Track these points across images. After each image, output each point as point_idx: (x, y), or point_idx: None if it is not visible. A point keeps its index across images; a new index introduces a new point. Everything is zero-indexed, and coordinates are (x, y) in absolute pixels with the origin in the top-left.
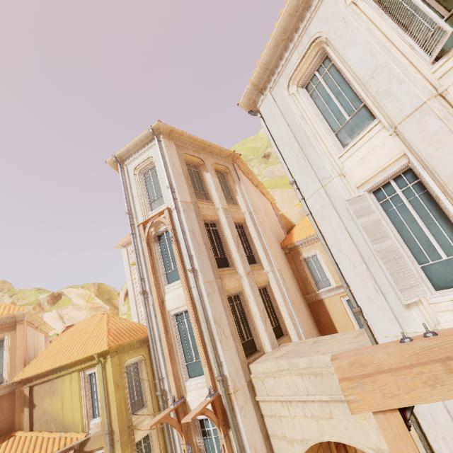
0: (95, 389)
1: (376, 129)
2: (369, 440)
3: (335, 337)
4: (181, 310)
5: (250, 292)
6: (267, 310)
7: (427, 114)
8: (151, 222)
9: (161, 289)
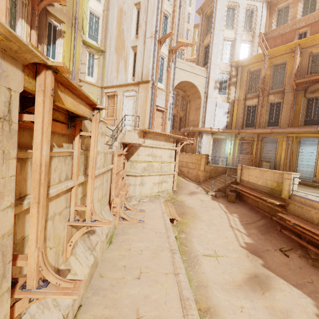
0: None
1: (232, 31)
2: (196, 83)
3: None
4: (166, 13)
5: None
6: None
7: (240, 36)
8: None
9: None
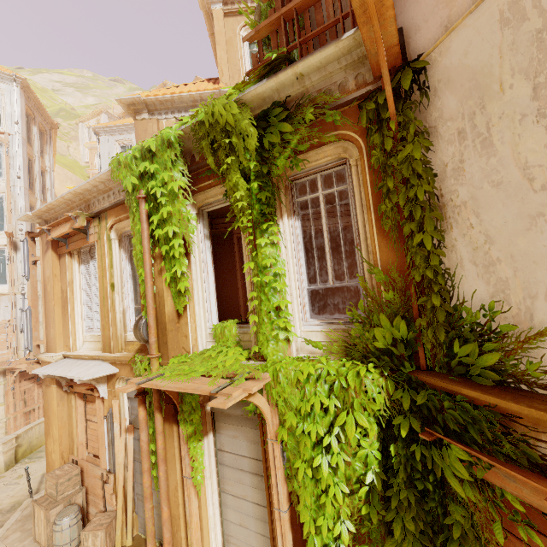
0: None
1: None
2: None
3: None
4: None
5: None
6: None
7: None
8: None
9: None
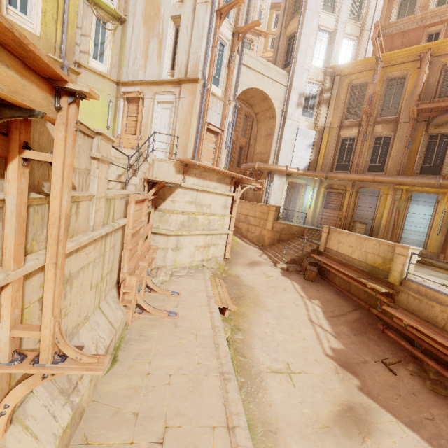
0: None
1: (332, 17)
2: (270, 93)
3: None
4: None
5: None
6: None
7: (343, 26)
8: None
9: None
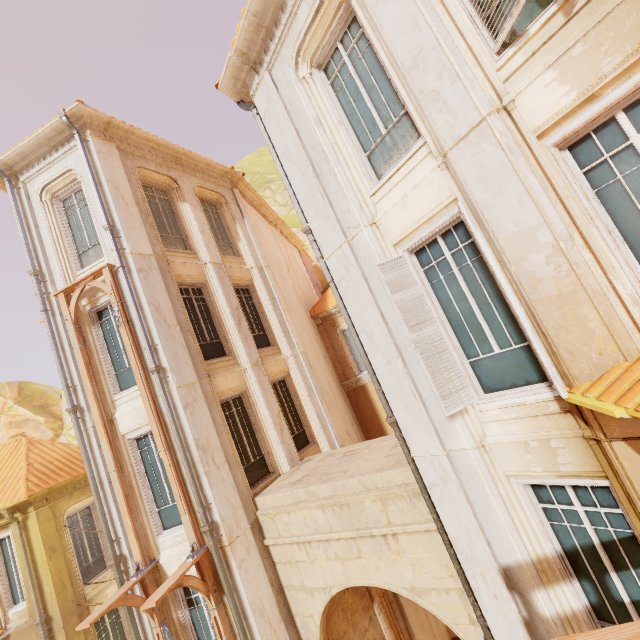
0: (13, 561)
1: (420, 155)
2: (403, 579)
3: (371, 445)
4: (144, 431)
5: (258, 391)
6: (285, 412)
7: (487, 138)
8: (80, 290)
9: (108, 401)
